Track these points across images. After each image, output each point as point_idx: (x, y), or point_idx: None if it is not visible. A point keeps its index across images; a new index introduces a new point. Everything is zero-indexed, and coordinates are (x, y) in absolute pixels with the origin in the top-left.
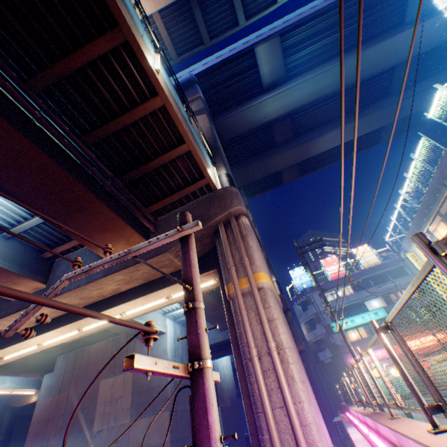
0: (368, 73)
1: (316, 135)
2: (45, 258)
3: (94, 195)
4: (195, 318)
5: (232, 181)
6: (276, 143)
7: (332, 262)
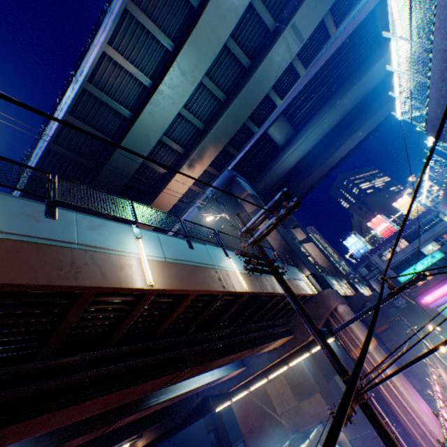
0: (362, 96)
1: (332, 150)
2: None
3: (275, 339)
4: (387, 423)
5: (317, 280)
6: (301, 170)
7: (378, 222)
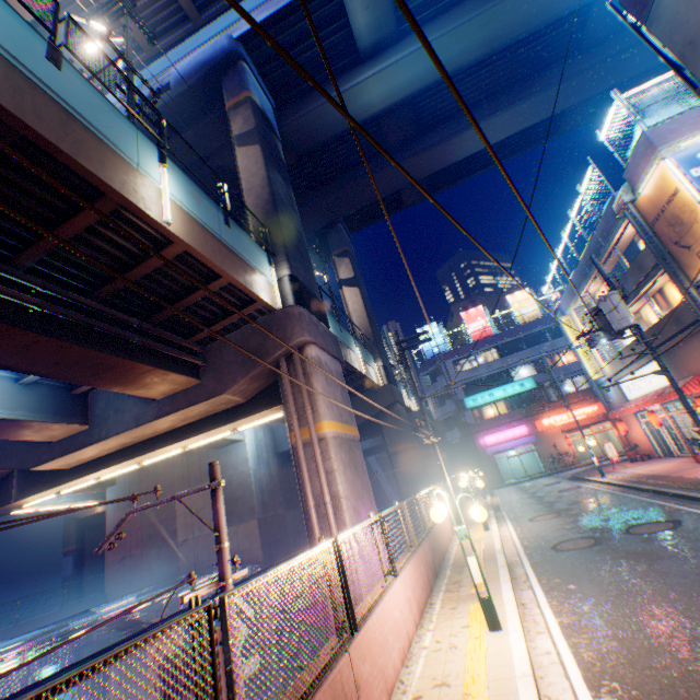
0: (541, 21)
1: (453, 131)
2: (76, 394)
3: (124, 357)
4: (222, 555)
5: (297, 289)
6: (389, 146)
7: (476, 317)
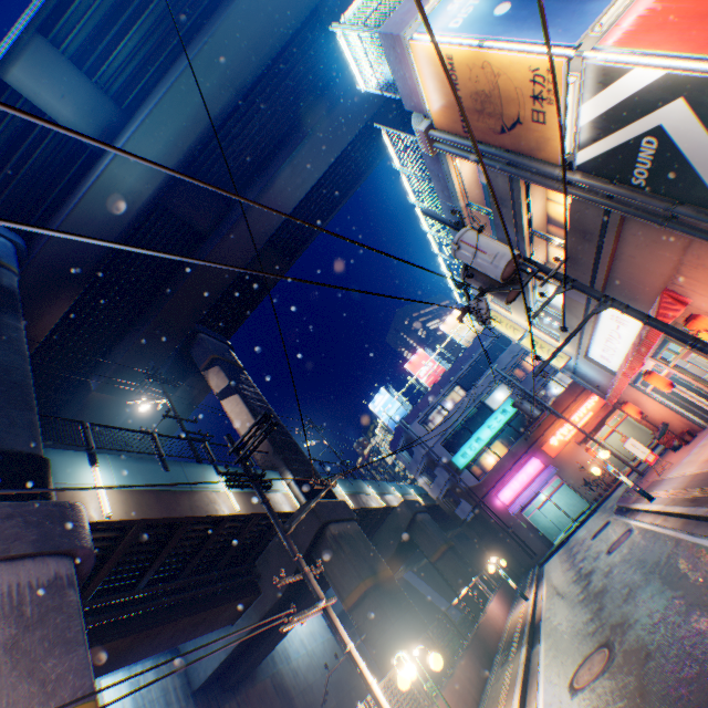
0: (272, 45)
1: (261, 187)
2: None
3: None
4: None
5: None
6: (202, 231)
7: (421, 362)
